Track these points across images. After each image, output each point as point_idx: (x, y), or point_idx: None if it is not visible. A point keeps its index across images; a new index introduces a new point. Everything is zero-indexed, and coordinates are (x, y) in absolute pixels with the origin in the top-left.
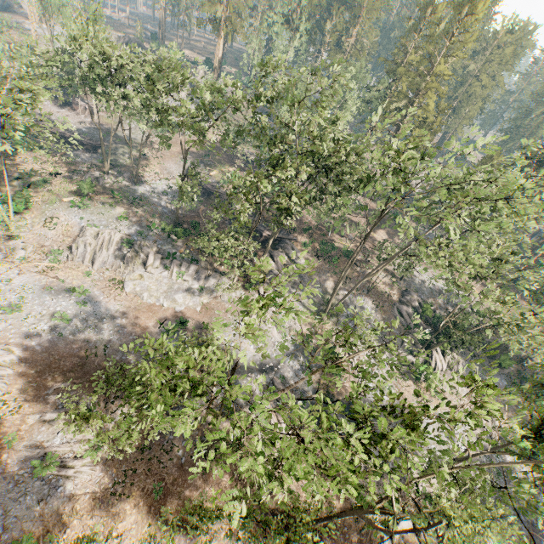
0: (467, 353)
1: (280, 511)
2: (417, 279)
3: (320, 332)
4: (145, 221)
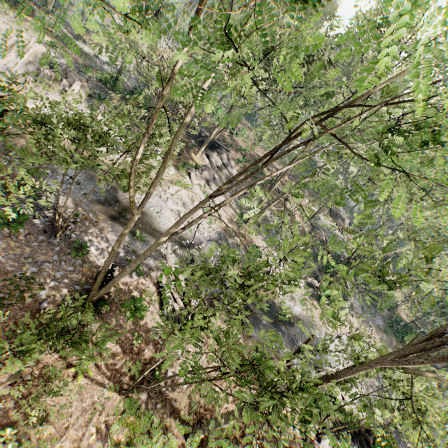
0: (357, 291)
1: (184, 405)
2: (323, 222)
3: (244, 233)
4: (79, 64)
